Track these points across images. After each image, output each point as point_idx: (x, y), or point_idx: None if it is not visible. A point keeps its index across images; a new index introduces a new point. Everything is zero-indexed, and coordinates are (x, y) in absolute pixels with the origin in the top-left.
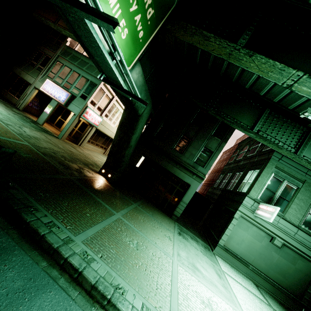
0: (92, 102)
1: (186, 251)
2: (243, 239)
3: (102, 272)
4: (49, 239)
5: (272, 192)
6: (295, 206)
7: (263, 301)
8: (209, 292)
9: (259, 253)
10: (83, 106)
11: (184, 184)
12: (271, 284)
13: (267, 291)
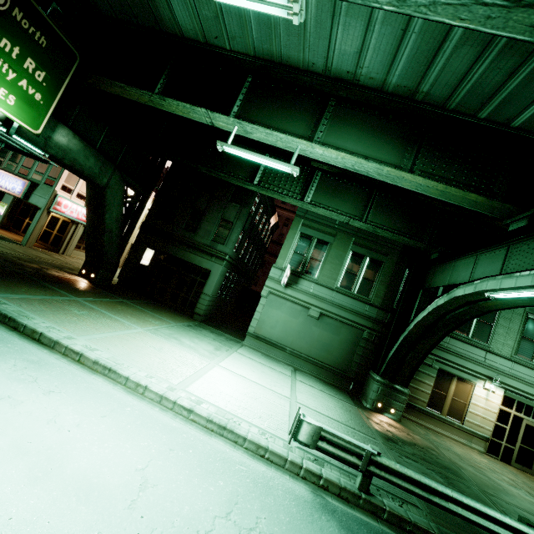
0: (64, 188)
1: (178, 332)
2: (277, 320)
3: (13, 309)
4: None
5: (302, 255)
6: (329, 266)
7: (283, 373)
8: (173, 347)
9: (298, 332)
10: (50, 195)
11: (206, 273)
12: (314, 364)
13: (311, 373)
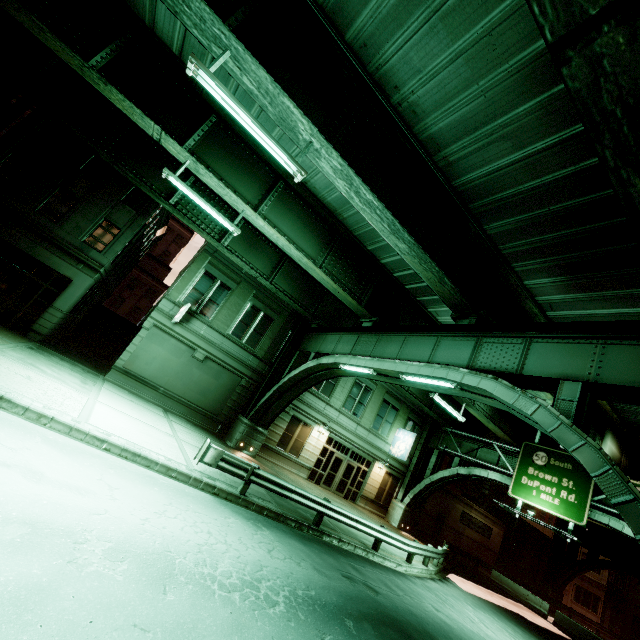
0: None
1: (28, 357)
2: (156, 357)
3: None
4: None
5: (201, 294)
6: (226, 312)
7: (157, 413)
8: (40, 377)
9: (177, 373)
10: None
11: (62, 280)
12: (187, 406)
13: (181, 415)
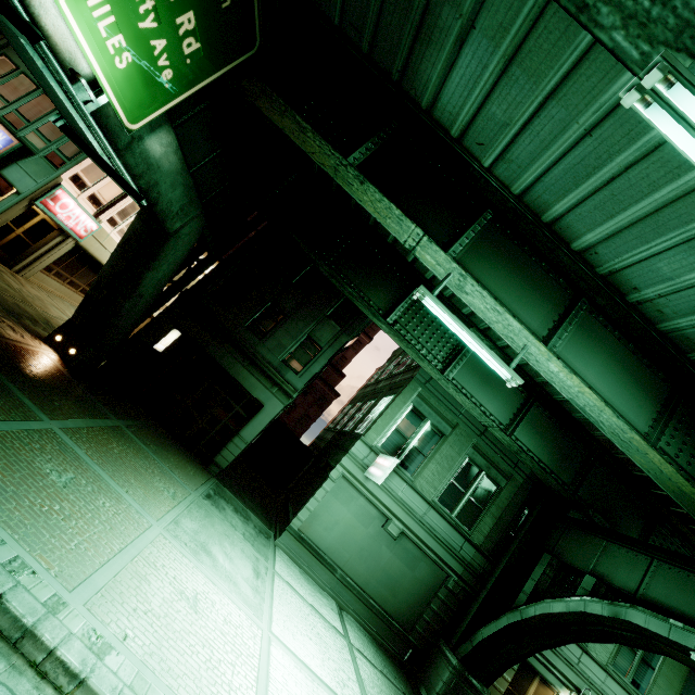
0: (76, 178)
1: (202, 523)
2: (338, 521)
3: None
4: None
5: (403, 438)
6: (434, 467)
7: (335, 628)
8: (209, 586)
9: (360, 549)
10: (48, 180)
11: (253, 403)
12: (368, 606)
13: (359, 619)
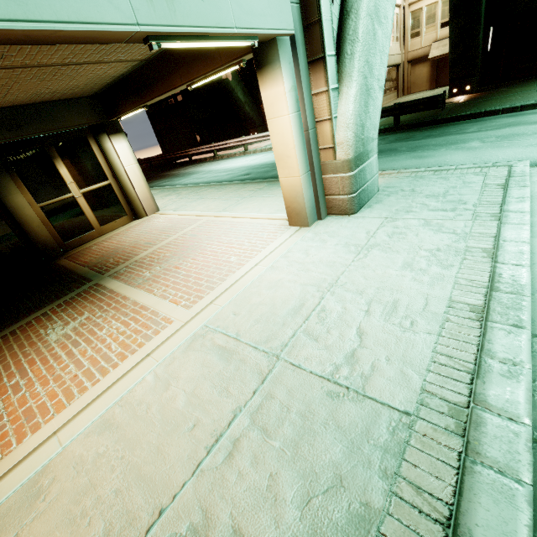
0: None
1: None
2: None
3: None
4: (528, 104)
5: None
6: None
7: None
8: None
9: None
10: None
11: None
12: None
13: None
